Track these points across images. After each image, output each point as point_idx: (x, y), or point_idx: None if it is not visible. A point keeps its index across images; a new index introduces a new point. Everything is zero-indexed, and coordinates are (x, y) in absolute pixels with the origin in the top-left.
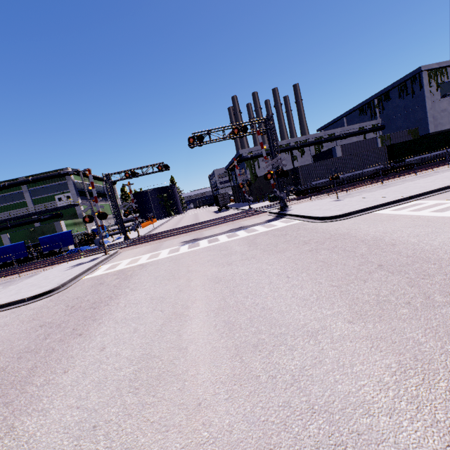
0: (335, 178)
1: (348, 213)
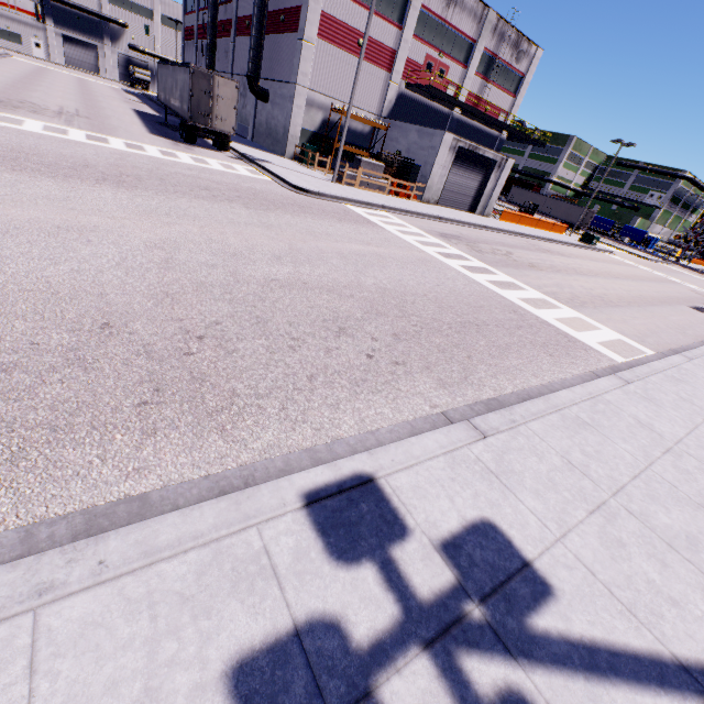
0: None
1: None
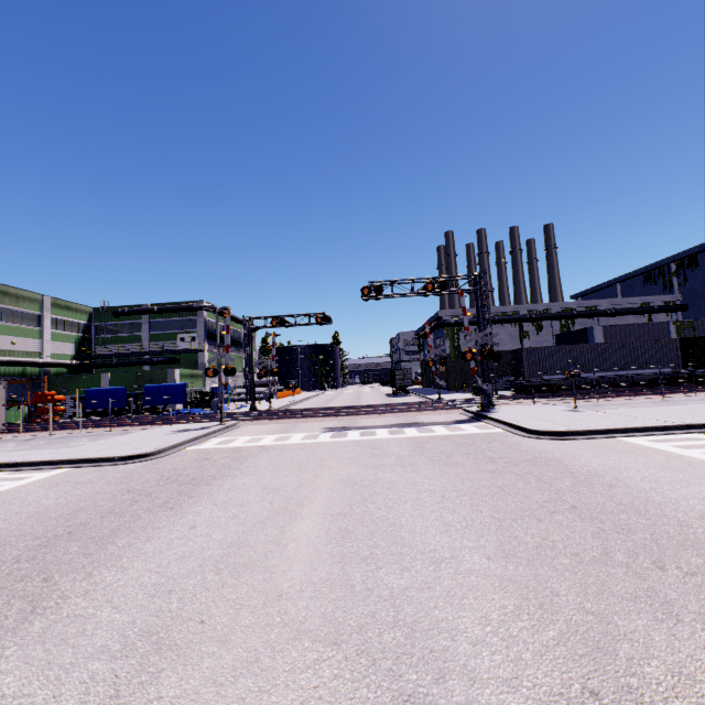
0: (573, 375)
1: (576, 431)
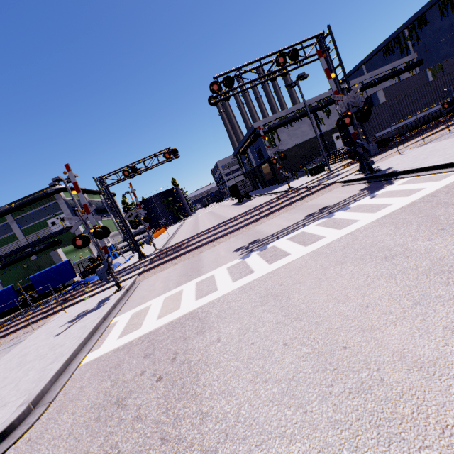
0: None
1: None
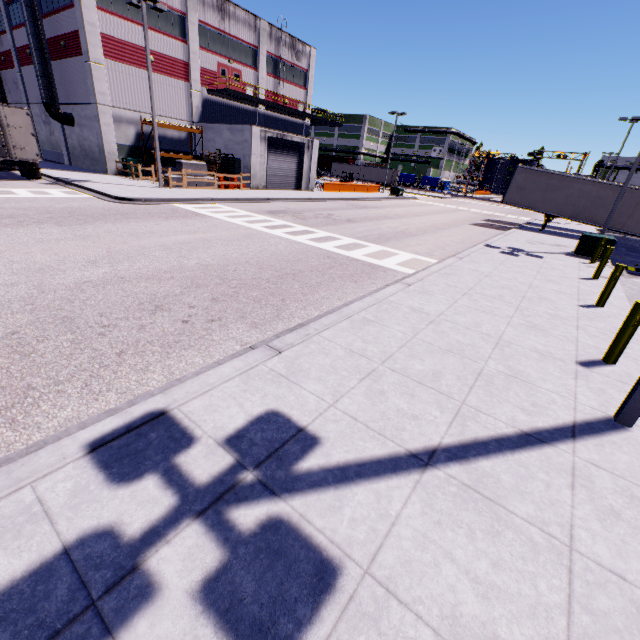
0: None
1: None
